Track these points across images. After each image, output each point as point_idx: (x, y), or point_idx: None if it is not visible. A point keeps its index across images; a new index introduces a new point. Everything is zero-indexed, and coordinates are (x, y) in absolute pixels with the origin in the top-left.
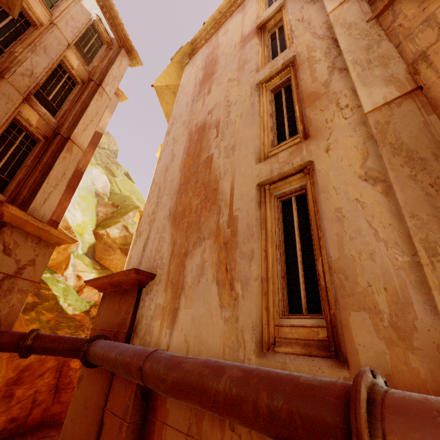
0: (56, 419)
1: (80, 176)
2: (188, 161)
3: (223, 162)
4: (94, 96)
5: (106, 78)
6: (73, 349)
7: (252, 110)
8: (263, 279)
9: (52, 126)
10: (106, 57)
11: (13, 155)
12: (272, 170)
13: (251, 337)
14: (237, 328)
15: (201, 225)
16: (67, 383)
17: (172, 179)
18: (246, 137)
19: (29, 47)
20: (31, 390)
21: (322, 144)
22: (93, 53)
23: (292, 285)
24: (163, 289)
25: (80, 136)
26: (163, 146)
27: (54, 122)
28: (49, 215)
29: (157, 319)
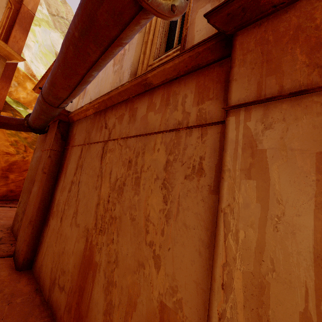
0: None
1: (30, 18)
2: None
3: None
4: None
5: None
6: (22, 123)
7: None
8: (146, 33)
9: None
10: None
11: None
12: None
13: (128, 73)
14: (121, 72)
15: None
16: None
17: None
18: None
19: None
20: (21, 177)
21: None
22: None
23: (170, 40)
24: None
25: None
26: None
27: None
28: None
29: (76, 97)
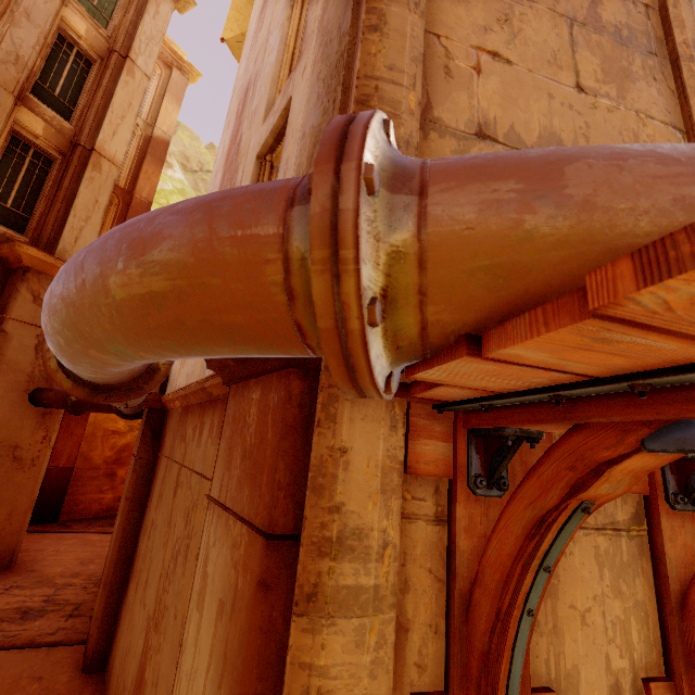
0: None
1: (146, 210)
2: (229, 152)
3: (246, 138)
4: (120, 77)
5: (134, 42)
6: None
7: (279, 36)
8: None
9: (68, 134)
10: (131, 5)
11: (25, 182)
12: (268, 129)
13: None
14: None
15: None
16: None
17: (216, 185)
18: (266, 87)
19: (5, 16)
20: None
21: (303, 63)
22: (110, 4)
23: None
24: None
25: (110, 144)
26: (221, 138)
27: (70, 129)
28: None
29: (180, 361)
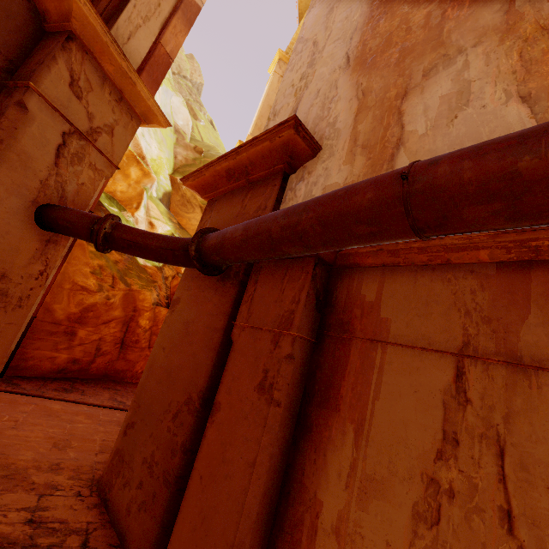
0: (121, 376)
1: (166, 66)
2: None
3: None
4: None
5: None
6: (173, 247)
7: None
8: None
9: None
10: None
11: None
12: None
13: None
14: None
15: (446, 36)
16: (135, 342)
17: (346, 15)
18: None
19: None
20: (96, 336)
21: None
22: None
23: None
24: (343, 162)
25: None
26: None
27: None
28: (134, 67)
29: None
